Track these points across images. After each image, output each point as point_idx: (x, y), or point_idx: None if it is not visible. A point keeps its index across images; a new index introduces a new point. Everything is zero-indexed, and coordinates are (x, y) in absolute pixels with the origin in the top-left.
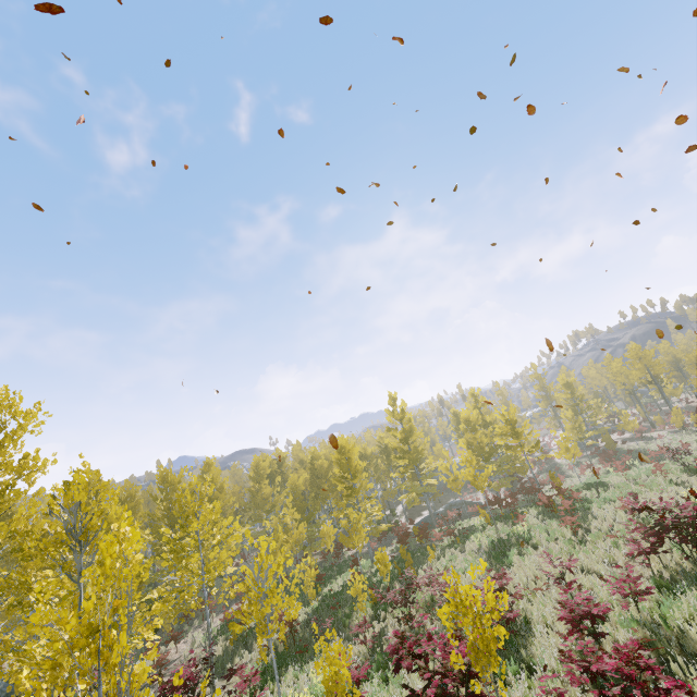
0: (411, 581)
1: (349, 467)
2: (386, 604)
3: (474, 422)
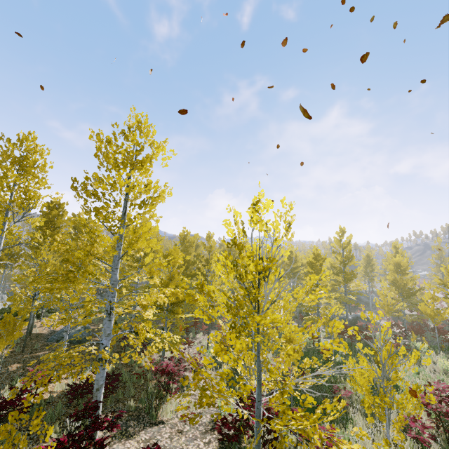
0: (444, 394)
1: (319, 270)
2: None
3: (402, 267)
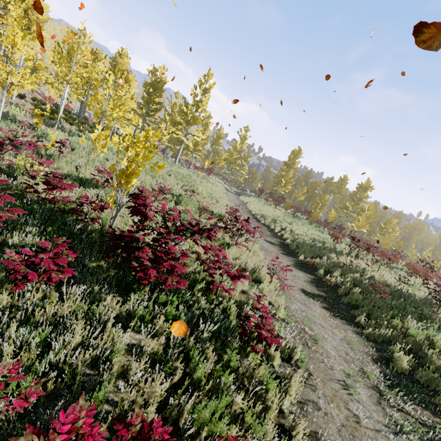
0: None
1: None
2: None
3: None
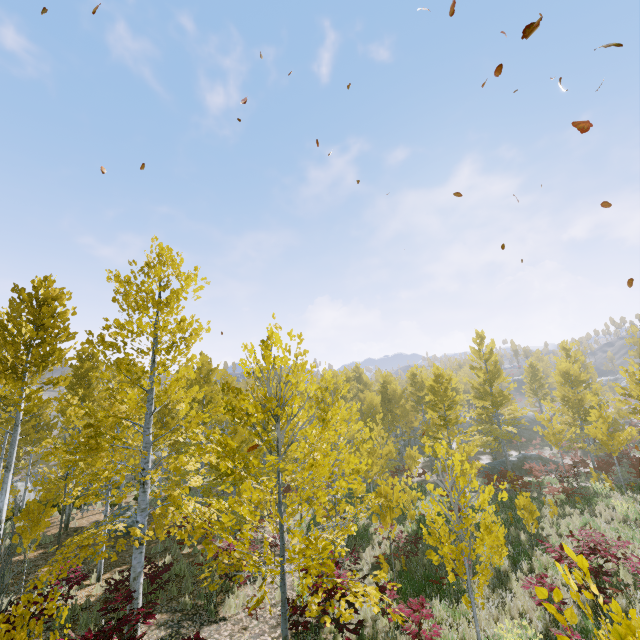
0: (588, 544)
1: (444, 397)
2: (525, 556)
3: (573, 376)
